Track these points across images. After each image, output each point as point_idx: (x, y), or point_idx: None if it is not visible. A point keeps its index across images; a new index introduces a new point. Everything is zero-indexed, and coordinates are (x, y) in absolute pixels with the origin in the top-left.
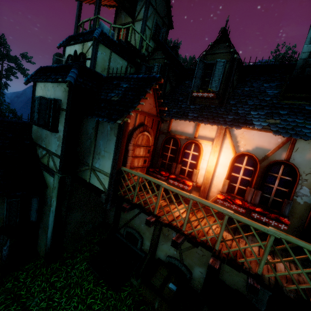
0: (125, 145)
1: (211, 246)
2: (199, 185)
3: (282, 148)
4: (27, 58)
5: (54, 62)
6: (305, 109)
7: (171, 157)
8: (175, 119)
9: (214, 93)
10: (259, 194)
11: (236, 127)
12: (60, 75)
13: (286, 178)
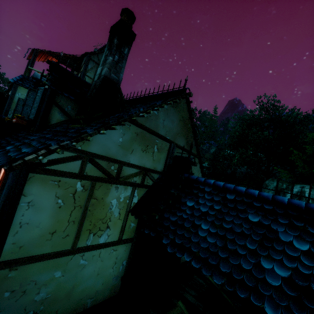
0: None
1: None
2: None
3: None
4: None
5: None
6: (68, 131)
7: None
8: None
9: (16, 118)
10: None
11: None
12: None
13: None
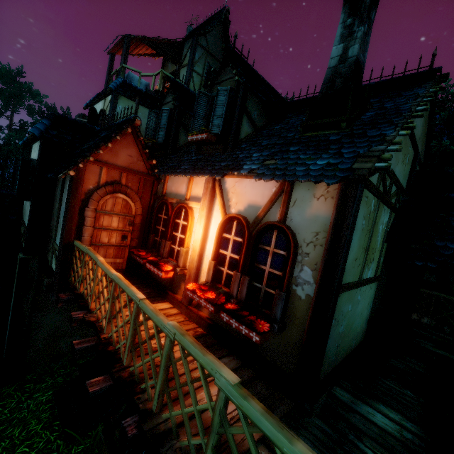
0: (78, 209)
1: (122, 358)
2: (187, 272)
3: (277, 202)
4: None
5: None
6: (328, 139)
7: (162, 231)
8: (161, 174)
9: (207, 133)
10: (246, 282)
11: (217, 175)
12: None
13: (280, 252)
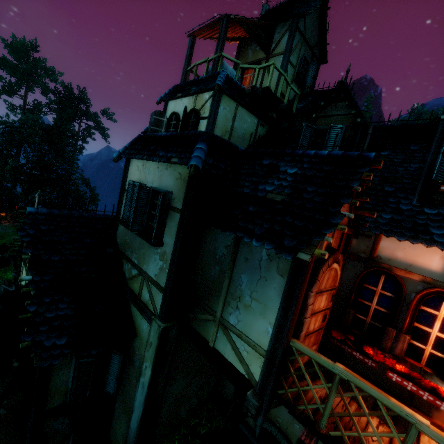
0: (302, 297)
1: None
2: None
3: None
4: (109, 115)
5: (151, 124)
6: None
7: (379, 312)
8: (399, 239)
9: None
10: None
11: None
12: (173, 151)
13: None
